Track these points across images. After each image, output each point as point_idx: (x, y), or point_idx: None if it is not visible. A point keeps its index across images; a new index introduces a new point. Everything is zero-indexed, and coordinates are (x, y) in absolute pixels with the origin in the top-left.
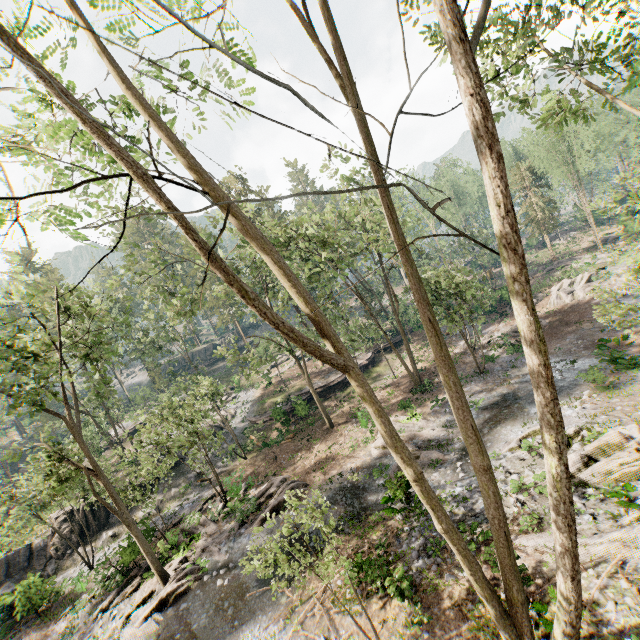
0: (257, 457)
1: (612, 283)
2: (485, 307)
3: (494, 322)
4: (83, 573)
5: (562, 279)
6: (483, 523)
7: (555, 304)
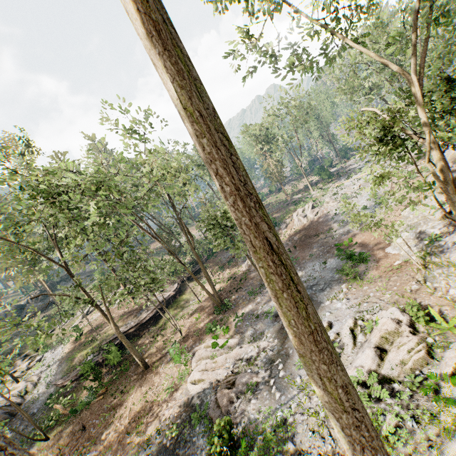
0: (62, 432)
1: (326, 207)
2: None
3: None
4: None
5: (297, 209)
6: None
7: (298, 225)
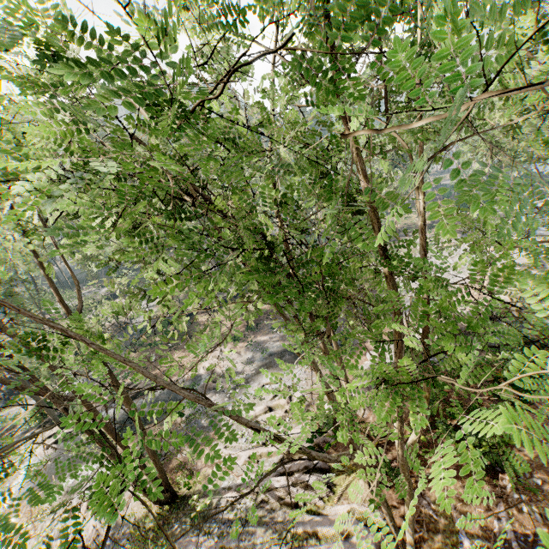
0: (143, 353)
1: None
2: None
3: None
4: (22, 411)
5: None
6: (211, 431)
7: None
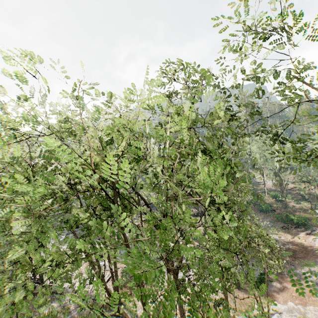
0: None
1: None
2: (282, 218)
3: (276, 229)
4: None
5: None
6: None
7: (309, 241)
